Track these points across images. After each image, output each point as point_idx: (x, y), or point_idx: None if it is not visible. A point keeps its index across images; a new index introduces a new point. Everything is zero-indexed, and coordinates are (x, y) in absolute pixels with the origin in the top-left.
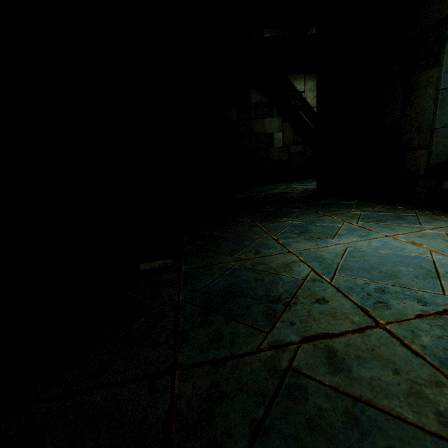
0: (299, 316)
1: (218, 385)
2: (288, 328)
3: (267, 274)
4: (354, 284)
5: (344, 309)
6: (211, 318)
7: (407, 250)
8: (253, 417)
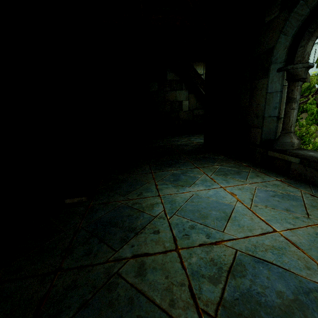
0: (139, 241)
1: (76, 281)
2: (129, 249)
3: (137, 211)
4: (180, 222)
5: (165, 238)
6: (91, 240)
7: (225, 199)
8: (84, 298)
